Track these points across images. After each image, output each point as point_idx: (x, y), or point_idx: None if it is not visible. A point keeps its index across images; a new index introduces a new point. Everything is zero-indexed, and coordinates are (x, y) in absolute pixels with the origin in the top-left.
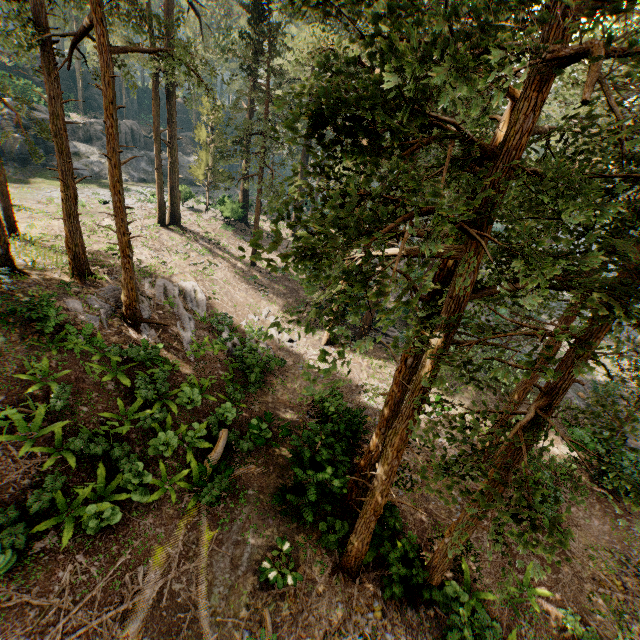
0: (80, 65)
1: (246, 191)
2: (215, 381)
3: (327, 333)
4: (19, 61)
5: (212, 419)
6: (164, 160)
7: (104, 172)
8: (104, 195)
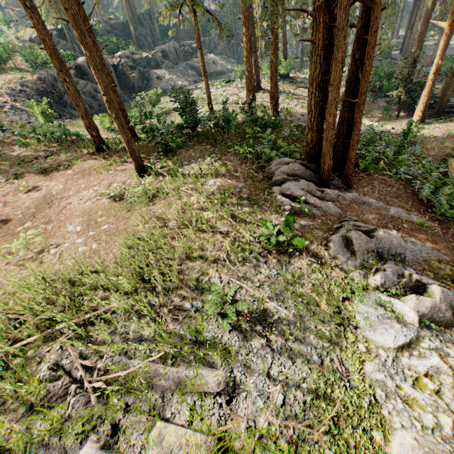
0: (129, 15)
1: (285, 50)
2: (397, 148)
3: (418, 115)
4: (98, 30)
5: (428, 159)
6: (198, 63)
7: (176, 84)
8: (197, 93)
